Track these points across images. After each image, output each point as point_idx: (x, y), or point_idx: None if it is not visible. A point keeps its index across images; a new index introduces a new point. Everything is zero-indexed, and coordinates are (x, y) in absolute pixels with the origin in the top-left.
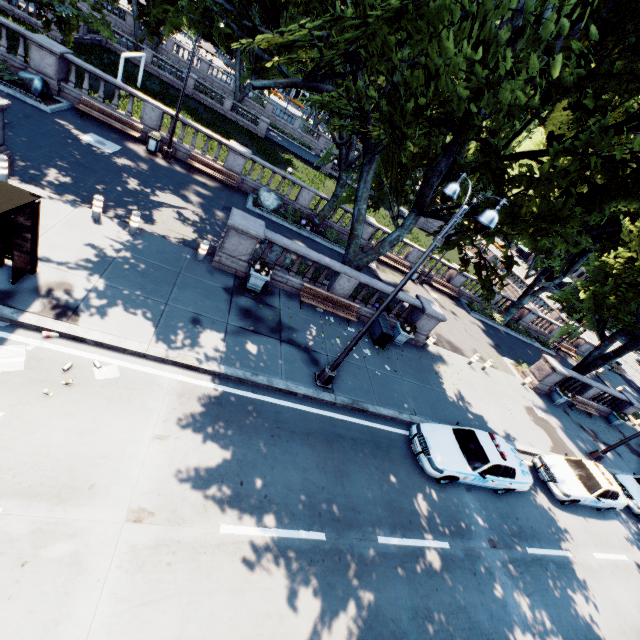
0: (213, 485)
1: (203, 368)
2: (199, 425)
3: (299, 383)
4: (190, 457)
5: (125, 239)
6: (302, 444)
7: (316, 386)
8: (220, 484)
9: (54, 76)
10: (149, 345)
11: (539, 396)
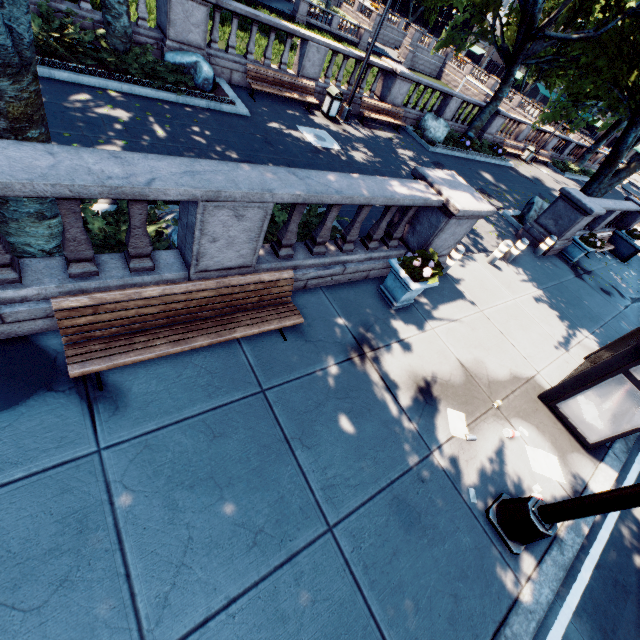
0: None
1: None
2: None
3: None
4: None
5: (519, 273)
6: None
7: None
8: None
9: (201, 42)
10: None
11: None
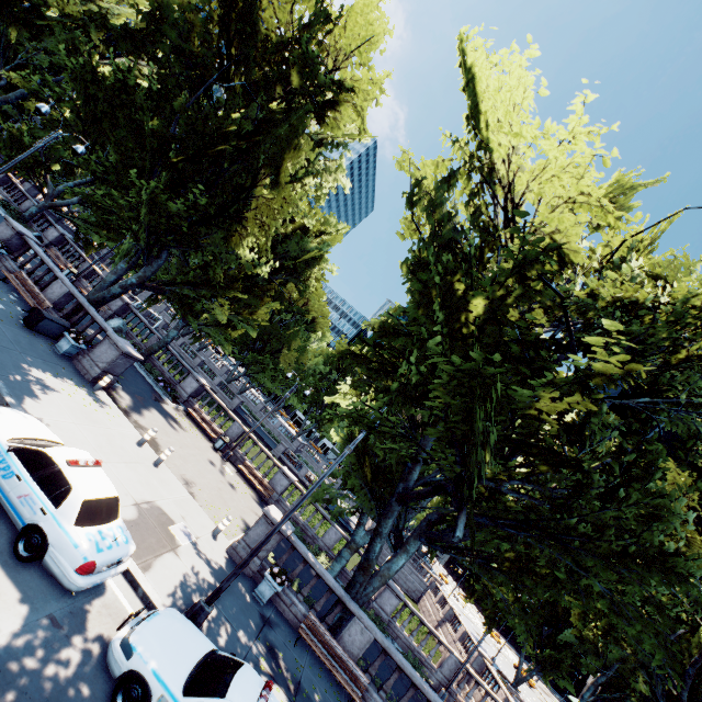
0: None
1: None
2: None
3: None
4: None
5: None
6: None
7: None
8: None
9: (51, 240)
10: None
11: (231, 562)
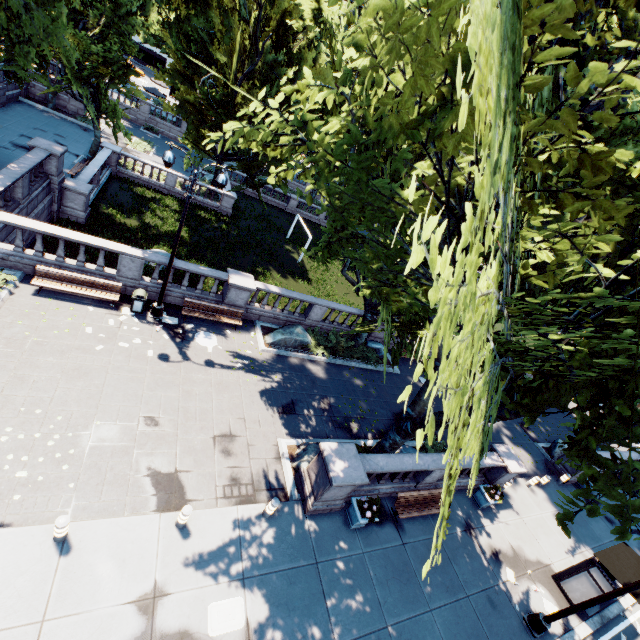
0: None
1: None
2: None
3: None
4: None
5: (546, 495)
6: None
7: None
8: None
9: (382, 337)
10: None
11: None
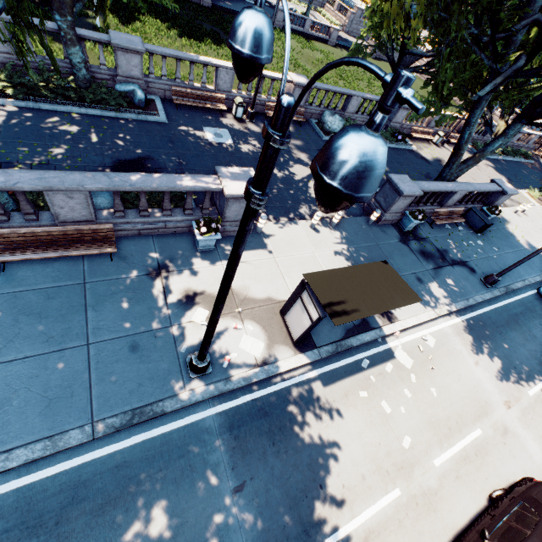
0: (509, 375)
1: (452, 312)
2: (478, 347)
3: (482, 292)
4: (492, 366)
5: (337, 235)
6: (511, 331)
7: (487, 289)
8: (510, 373)
9: (140, 75)
10: (426, 312)
11: None
